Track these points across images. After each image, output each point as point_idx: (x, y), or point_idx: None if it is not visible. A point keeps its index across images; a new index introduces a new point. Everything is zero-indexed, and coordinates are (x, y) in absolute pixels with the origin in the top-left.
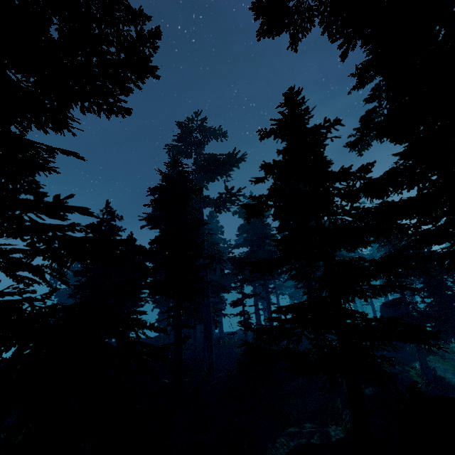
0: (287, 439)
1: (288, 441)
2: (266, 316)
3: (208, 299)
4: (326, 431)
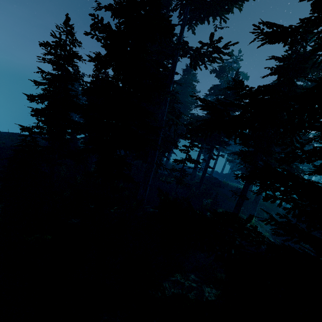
0: (171, 286)
1: (171, 288)
2: (204, 163)
3: (155, 152)
4: (203, 291)
